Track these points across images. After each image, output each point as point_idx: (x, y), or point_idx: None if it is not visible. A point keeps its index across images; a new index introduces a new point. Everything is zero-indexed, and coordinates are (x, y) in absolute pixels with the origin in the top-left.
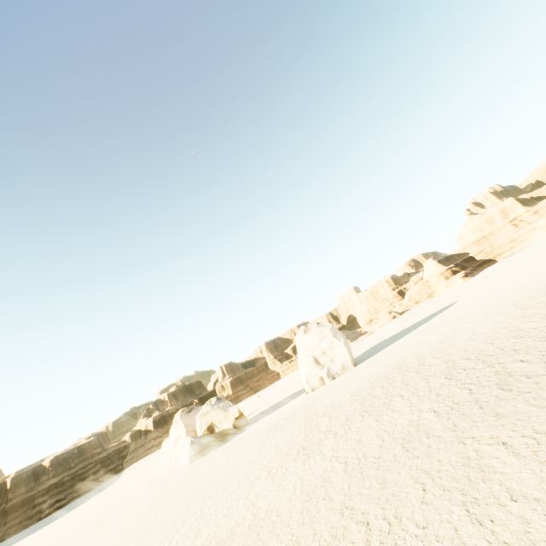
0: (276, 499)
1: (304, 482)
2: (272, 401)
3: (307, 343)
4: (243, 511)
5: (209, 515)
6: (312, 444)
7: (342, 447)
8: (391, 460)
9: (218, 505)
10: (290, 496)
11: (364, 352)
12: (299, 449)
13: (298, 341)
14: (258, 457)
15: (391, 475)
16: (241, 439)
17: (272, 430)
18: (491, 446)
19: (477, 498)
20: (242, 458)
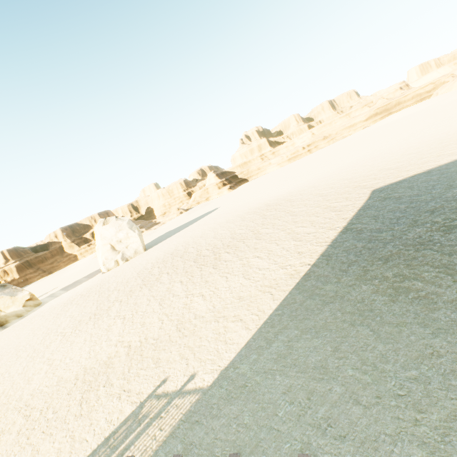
0: (70, 351)
1: (93, 335)
2: (68, 281)
3: (106, 233)
4: (40, 365)
5: (3, 378)
6: (102, 310)
7: (124, 309)
8: (151, 312)
9: (13, 369)
10: (81, 346)
11: (154, 240)
12: (92, 315)
13: (97, 232)
14: (53, 328)
15: (149, 320)
16: (34, 317)
17: (68, 305)
18: (198, 297)
19: (183, 321)
20: (36, 332)
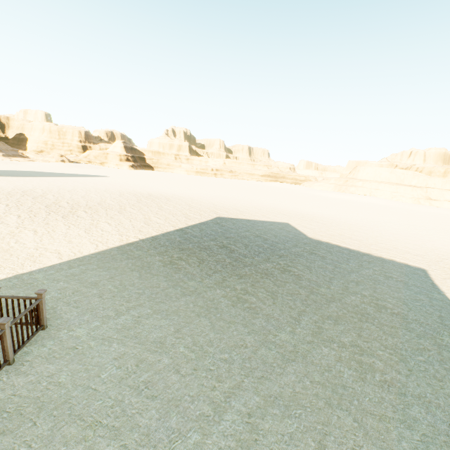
0: None
1: None
2: None
3: None
4: None
5: None
6: None
7: None
8: None
9: None
10: None
11: (9, 171)
12: None
13: None
14: None
15: None
16: None
17: None
18: (29, 231)
19: (0, 242)
20: None
